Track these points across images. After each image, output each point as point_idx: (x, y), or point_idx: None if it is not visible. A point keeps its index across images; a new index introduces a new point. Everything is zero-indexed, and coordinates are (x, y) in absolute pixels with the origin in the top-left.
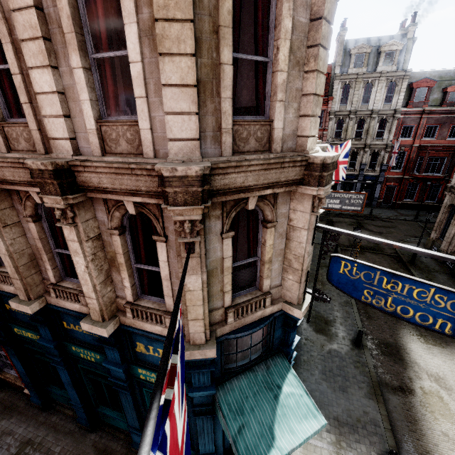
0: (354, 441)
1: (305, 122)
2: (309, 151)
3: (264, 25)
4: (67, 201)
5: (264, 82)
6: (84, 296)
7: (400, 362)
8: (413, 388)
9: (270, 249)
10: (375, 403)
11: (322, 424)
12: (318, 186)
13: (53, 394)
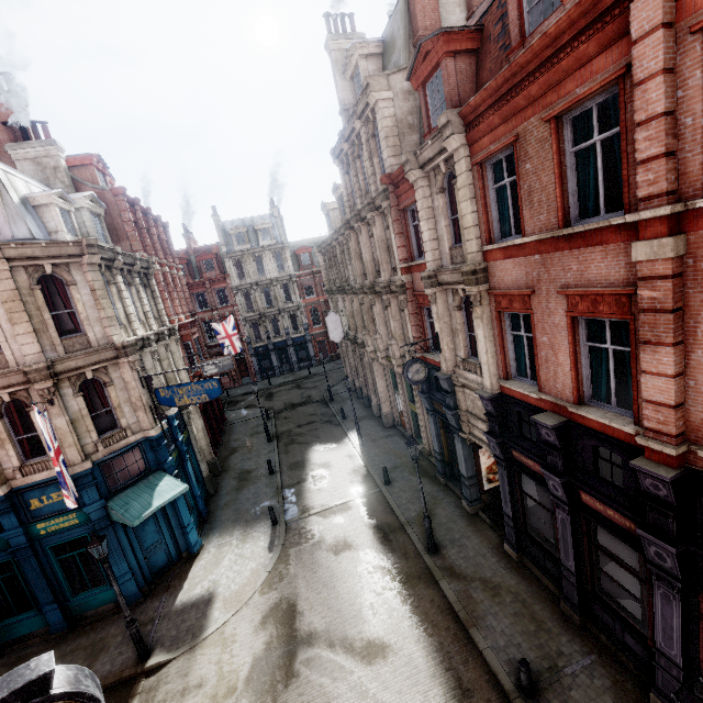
0: (256, 524)
1: (108, 330)
2: (116, 342)
3: (67, 298)
4: None
5: (76, 318)
6: None
7: (302, 468)
8: (307, 478)
9: (116, 399)
10: (276, 498)
11: (185, 487)
12: (128, 357)
13: None
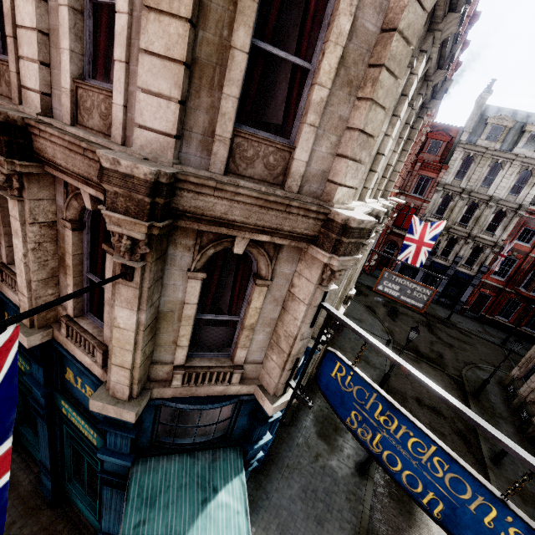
0: None
1: (340, 164)
2: (335, 204)
3: (317, 20)
4: (14, 167)
5: (299, 95)
6: None
7: (407, 516)
8: None
9: (255, 313)
10: None
11: None
12: (333, 253)
13: None
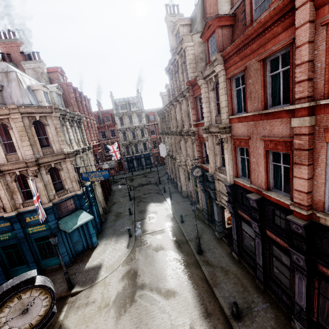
0: (122, 236)
1: (62, 146)
2: (65, 151)
3: (45, 131)
4: None
5: (48, 140)
6: (2, 208)
7: (144, 213)
8: (146, 217)
9: (64, 176)
10: (132, 225)
11: (92, 217)
12: (70, 158)
13: None
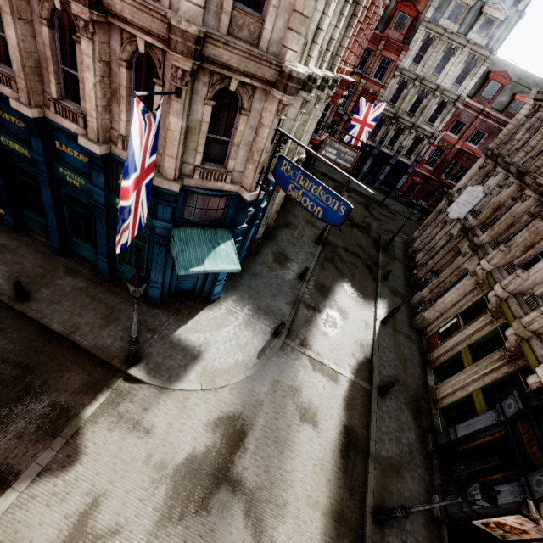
0: (264, 318)
1: (290, 35)
2: (286, 62)
3: None
4: (92, 16)
5: None
6: (83, 118)
7: (324, 297)
8: (322, 310)
9: (240, 135)
10: (290, 308)
11: (237, 268)
12: (284, 93)
13: (28, 218)
